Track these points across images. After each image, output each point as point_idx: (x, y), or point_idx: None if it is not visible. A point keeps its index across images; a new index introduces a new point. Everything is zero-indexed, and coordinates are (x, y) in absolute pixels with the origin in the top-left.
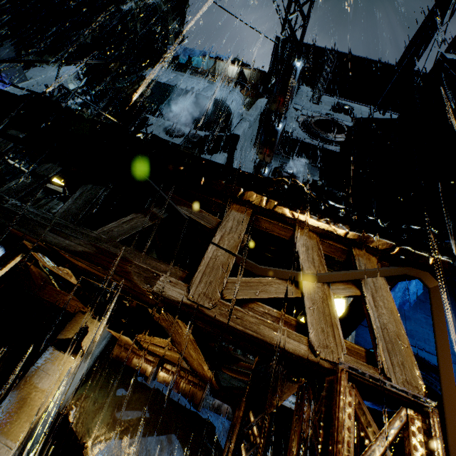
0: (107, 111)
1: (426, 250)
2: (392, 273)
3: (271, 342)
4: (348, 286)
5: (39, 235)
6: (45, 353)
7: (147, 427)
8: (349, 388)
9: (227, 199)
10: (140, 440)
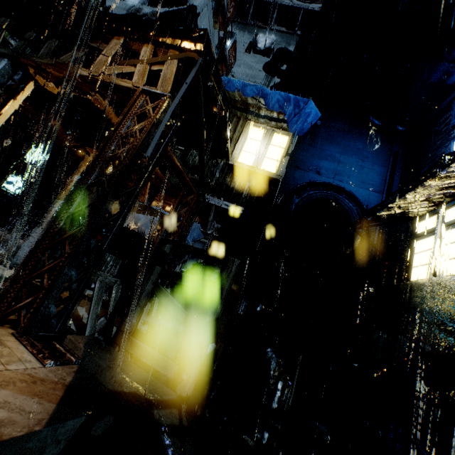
0: (74, 1)
1: (193, 41)
2: (180, 57)
3: (119, 84)
4: (160, 66)
5: (32, 60)
6: (75, 172)
7: (139, 211)
8: (144, 95)
9: (112, 34)
10: (135, 215)
